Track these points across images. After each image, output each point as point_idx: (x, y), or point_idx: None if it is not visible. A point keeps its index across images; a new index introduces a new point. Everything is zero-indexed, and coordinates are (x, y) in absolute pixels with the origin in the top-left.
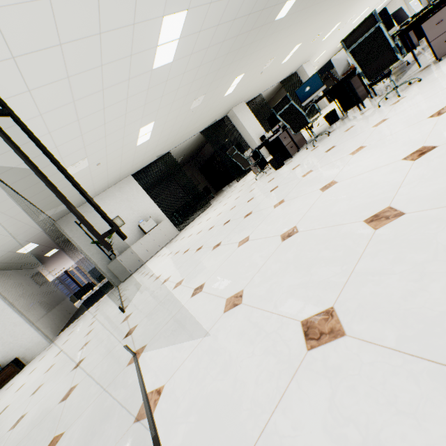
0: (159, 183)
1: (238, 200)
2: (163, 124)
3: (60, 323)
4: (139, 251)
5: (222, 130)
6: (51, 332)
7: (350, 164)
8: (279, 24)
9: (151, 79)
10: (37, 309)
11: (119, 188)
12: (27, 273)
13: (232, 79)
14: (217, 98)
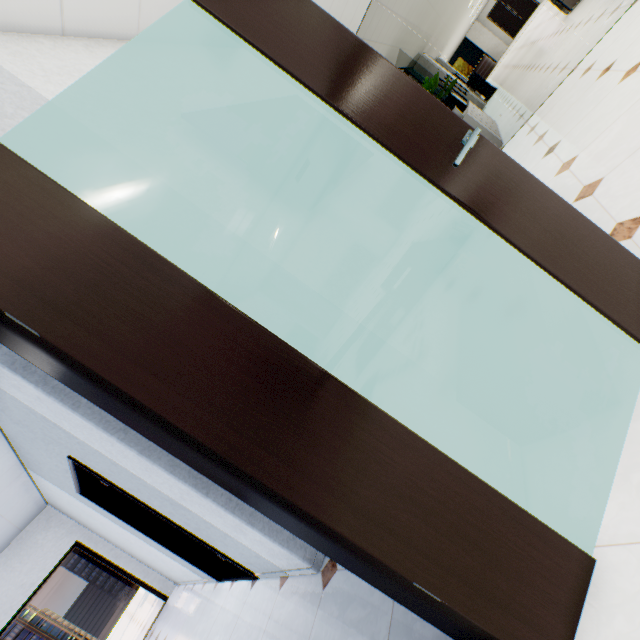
0: None
1: None
2: None
3: None
4: (481, 118)
5: None
6: None
7: None
8: None
9: None
10: None
11: None
12: None
13: None
14: None
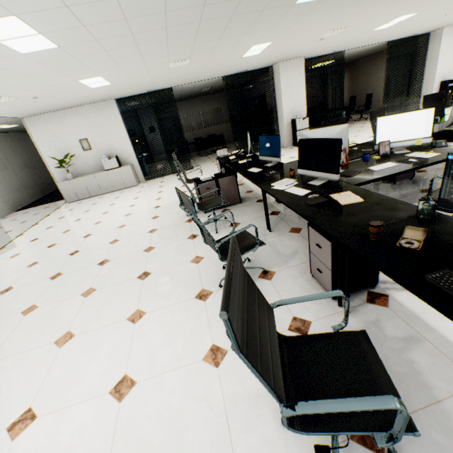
0: (186, 100)
1: (142, 217)
2: (125, 76)
3: (30, 198)
4: (91, 184)
5: (269, 78)
6: (10, 206)
7: (21, 358)
8: (318, 4)
9: (34, 58)
10: (7, 181)
11: (96, 109)
12: (22, 137)
13: (244, 47)
14: (226, 58)
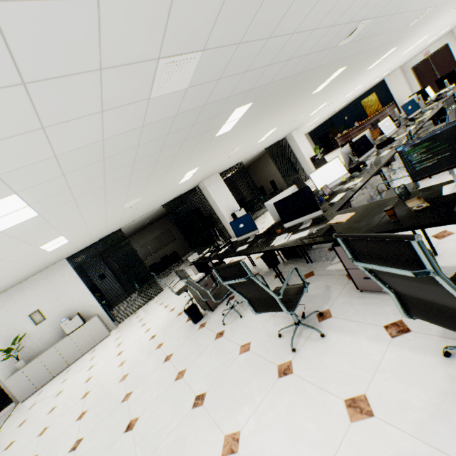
0: (129, 238)
1: (143, 354)
2: (84, 229)
3: None
4: (52, 360)
5: (197, 195)
6: None
7: None
8: (227, 134)
9: (9, 233)
10: None
11: (47, 275)
12: None
13: (181, 175)
14: (167, 188)
